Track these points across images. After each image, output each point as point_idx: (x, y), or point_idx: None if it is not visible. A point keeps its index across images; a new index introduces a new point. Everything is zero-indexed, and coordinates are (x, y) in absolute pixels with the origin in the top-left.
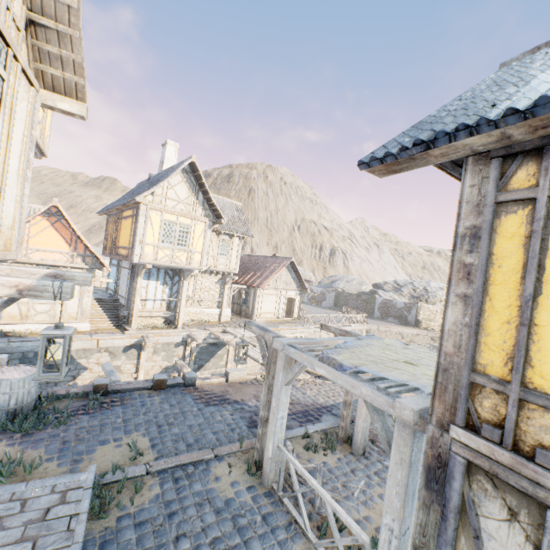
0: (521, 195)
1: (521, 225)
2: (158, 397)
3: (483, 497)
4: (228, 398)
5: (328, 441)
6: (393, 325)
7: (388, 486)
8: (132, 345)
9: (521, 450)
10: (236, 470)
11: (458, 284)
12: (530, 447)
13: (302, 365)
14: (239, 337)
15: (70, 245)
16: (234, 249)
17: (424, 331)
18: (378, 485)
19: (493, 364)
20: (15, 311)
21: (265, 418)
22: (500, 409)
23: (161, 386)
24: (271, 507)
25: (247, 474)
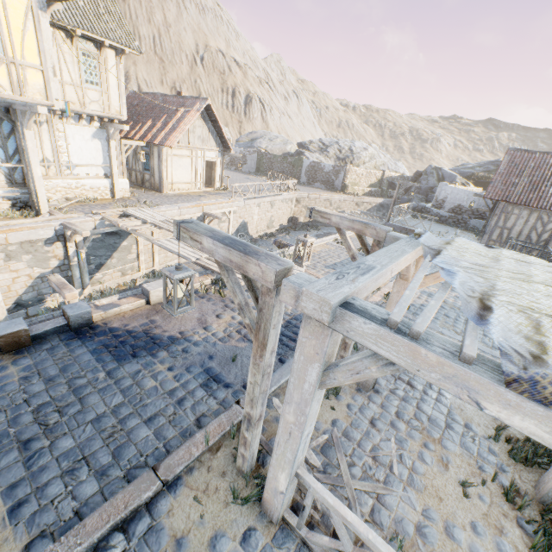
0: None
1: None
2: (16, 368)
3: None
4: (157, 336)
5: None
6: (321, 191)
7: None
8: None
9: None
10: (211, 502)
11: None
12: None
13: (399, 369)
14: (150, 222)
15: None
16: (110, 74)
17: (351, 196)
18: (411, 438)
19: None
20: None
21: (256, 418)
22: None
23: (19, 342)
24: None
25: (232, 504)
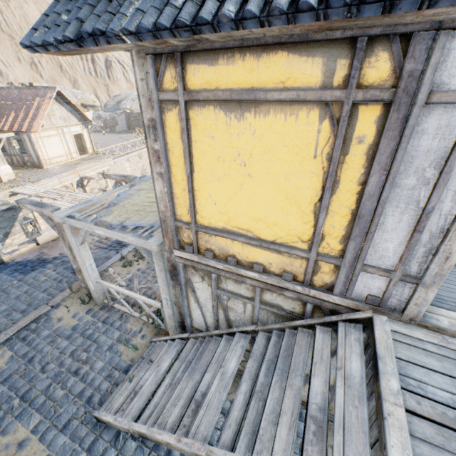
0: (171, 97)
1: (177, 122)
2: None
3: (193, 276)
4: (46, 259)
5: (139, 254)
6: None
7: (160, 282)
8: None
9: (201, 253)
10: (74, 307)
11: (156, 165)
12: (204, 250)
13: (85, 230)
14: (34, 195)
15: None
16: None
17: None
18: None
19: (184, 215)
20: None
21: (79, 268)
22: (191, 236)
23: None
24: (108, 314)
25: (83, 305)
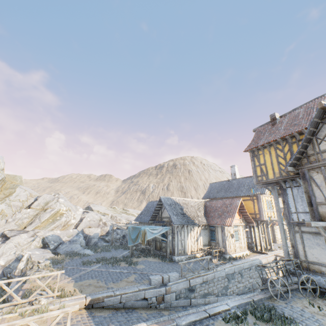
0: None
1: None
2: None
3: None
4: None
5: None
6: None
7: None
8: (273, 260)
9: None
10: None
11: None
12: None
13: None
14: None
15: (239, 215)
16: None
17: None
18: None
19: None
20: (232, 247)
21: None
22: None
23: None
24: None
25: None
